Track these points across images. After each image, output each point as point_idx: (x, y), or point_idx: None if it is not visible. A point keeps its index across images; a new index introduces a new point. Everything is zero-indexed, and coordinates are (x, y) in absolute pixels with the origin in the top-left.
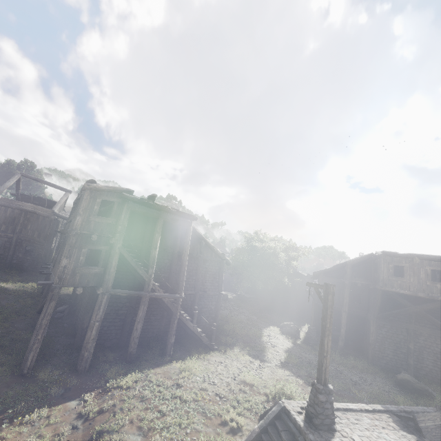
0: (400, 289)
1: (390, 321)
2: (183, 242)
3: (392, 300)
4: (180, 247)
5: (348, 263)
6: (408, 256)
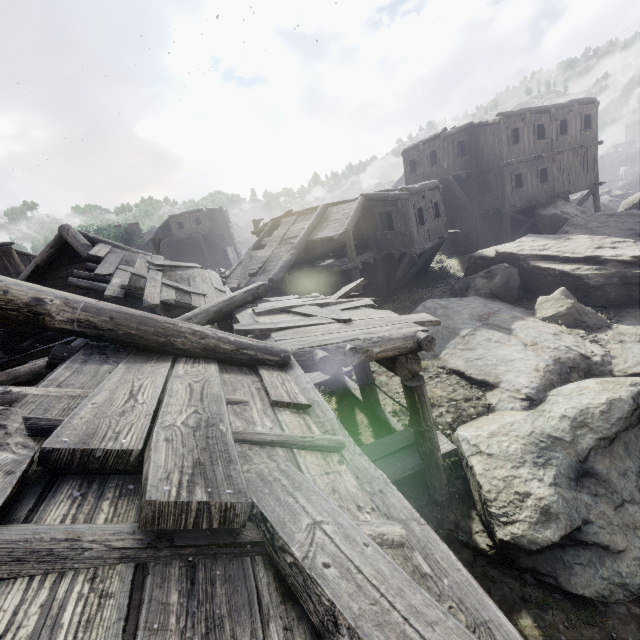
0: (185, 236)
1: (193, 256)
2: (12, 263)
3: (190, 243)
4: (13, 268)
5: (158, 229)
6: (182, 214)
